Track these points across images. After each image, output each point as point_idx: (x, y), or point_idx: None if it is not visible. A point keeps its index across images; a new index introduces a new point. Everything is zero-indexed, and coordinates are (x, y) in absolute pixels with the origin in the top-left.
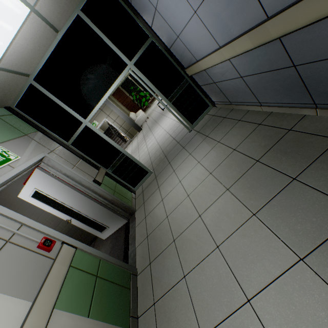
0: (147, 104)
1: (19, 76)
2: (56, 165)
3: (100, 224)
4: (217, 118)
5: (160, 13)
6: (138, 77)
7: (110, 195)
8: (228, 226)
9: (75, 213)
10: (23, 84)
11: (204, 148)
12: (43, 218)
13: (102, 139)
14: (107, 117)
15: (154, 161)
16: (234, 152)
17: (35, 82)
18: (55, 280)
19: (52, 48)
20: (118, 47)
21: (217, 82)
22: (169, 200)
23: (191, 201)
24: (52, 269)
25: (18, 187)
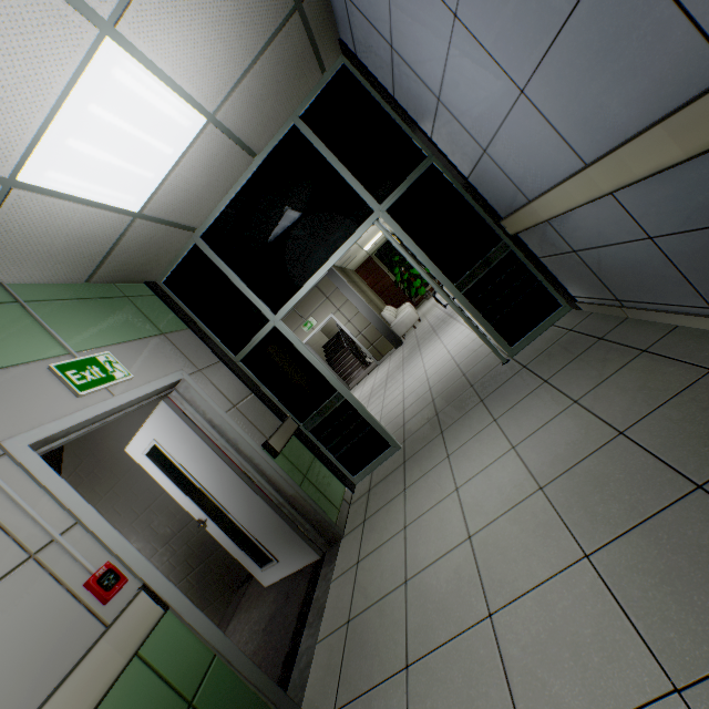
0: (424, 293)
1: (176, 230)
2: (198, 399)
3: (261, 547)
4: (579, 338)
5: (446, 107)
6: (391, 236)
7: (292, 485)
8: (574, 696)
9: (216, 509)
10: (183, 245)
11: (532, 412)
12: (165, 501)
13: (301, 357)
14: (337, 312)
15: (410, 421)
16: (619, 442)
17: (202, 242)
18: (84, 687)
19: (241, 183)
20: (358, 179)
21: (581, 249)
22: (420, 533)
23: (474, 556)
24: (90, 654)
25: (136, 430)
